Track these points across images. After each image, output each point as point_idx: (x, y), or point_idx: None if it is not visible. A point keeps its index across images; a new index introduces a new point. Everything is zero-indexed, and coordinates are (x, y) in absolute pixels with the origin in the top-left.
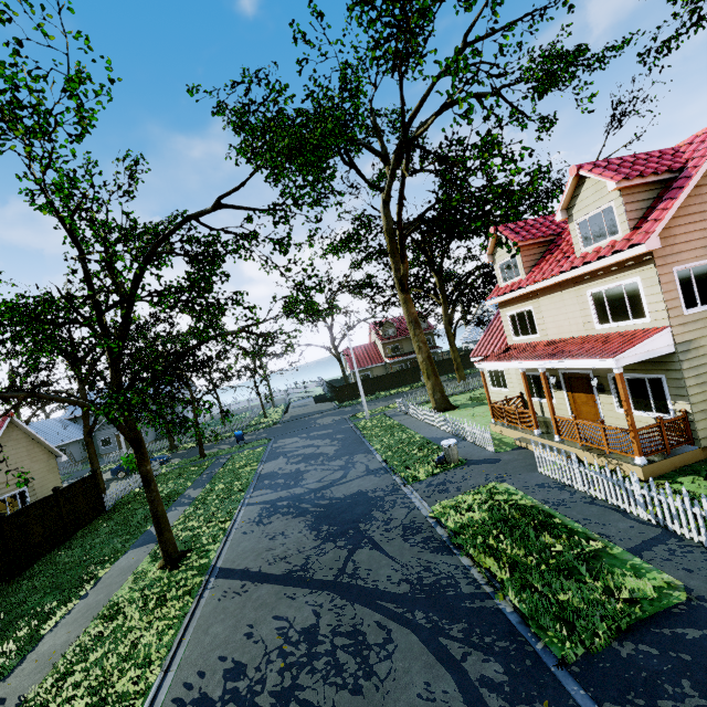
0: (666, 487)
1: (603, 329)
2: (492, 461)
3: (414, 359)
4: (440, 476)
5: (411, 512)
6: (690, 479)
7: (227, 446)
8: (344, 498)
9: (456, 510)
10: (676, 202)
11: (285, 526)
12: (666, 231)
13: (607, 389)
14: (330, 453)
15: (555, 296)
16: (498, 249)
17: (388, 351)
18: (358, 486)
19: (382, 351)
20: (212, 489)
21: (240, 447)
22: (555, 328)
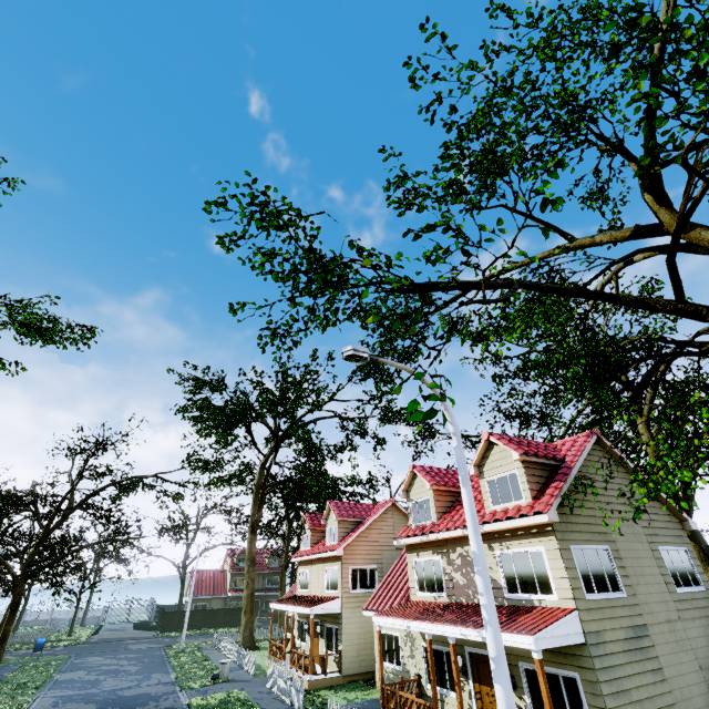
0: (295, 678)
1: (327, 593)
2: (247, 680)
3: (256, 598)
4: (208, 686)
5: (176, 702)
6: (326, 690)
7: (15, 657)
8: (131, 695)
9: (204, 700)
10: (355, 534)
11: (78, 707)
12: (350, 546)
13: (323, 634)
14: (133, 670)
15: (317, 566)
16: (304, 525)
17: (234, 583)
18: (146, 690)
19: (229, 582)
20: (5, 686)
21: (33, 659)
22: (314, 587)
